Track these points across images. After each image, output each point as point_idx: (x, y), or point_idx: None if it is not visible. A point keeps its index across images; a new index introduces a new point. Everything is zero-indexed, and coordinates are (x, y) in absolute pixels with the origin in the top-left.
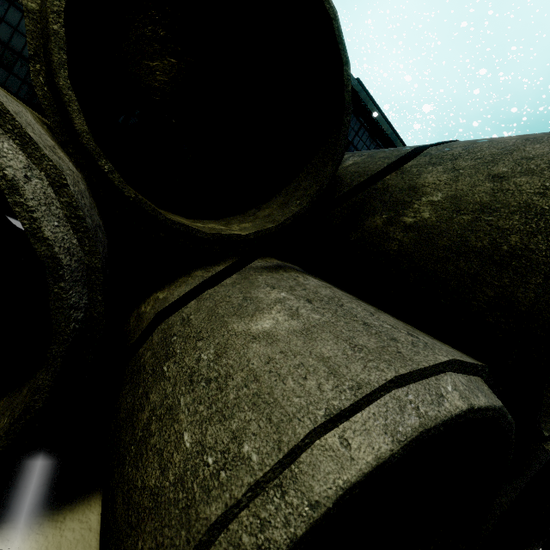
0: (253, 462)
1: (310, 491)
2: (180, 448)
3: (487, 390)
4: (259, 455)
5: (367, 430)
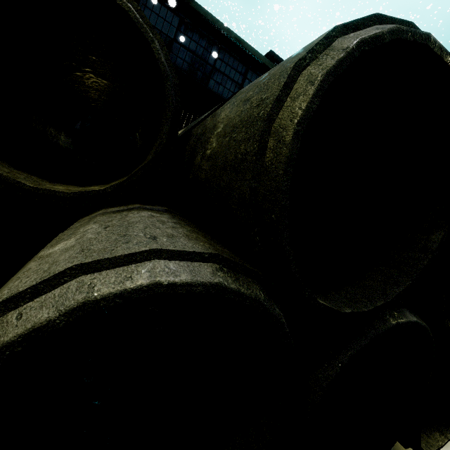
0: None
1: None
2: None
3: (208, 272)
4: None
5: (41, 306)
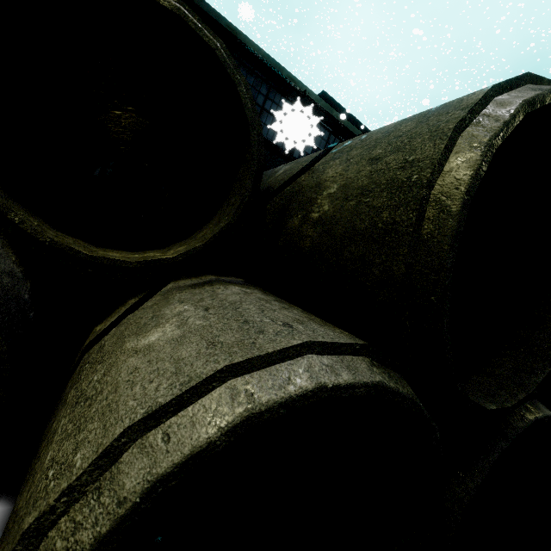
0: (75, 468)
1: (122, 489)
2: (42, 467)
3: (364, 368)
4: (82, 460)
5: (191, 422)
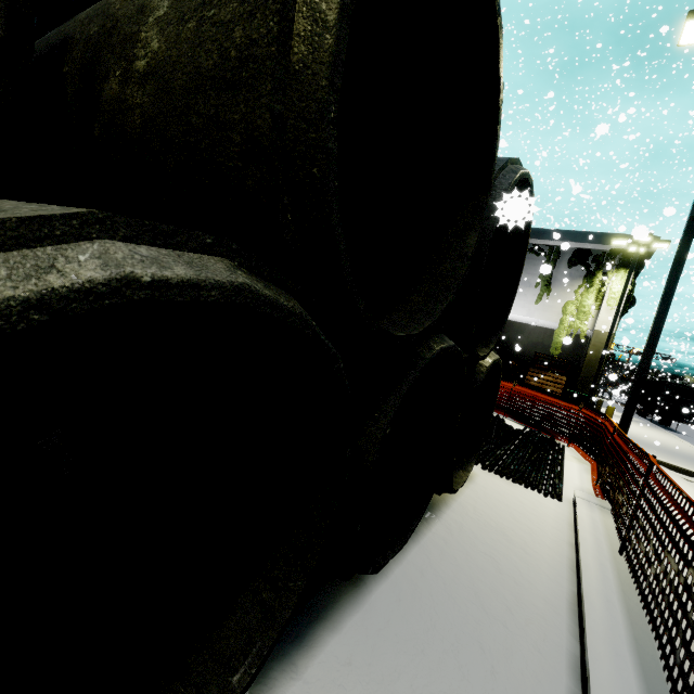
0: None
1: None
2: None
3: (221, 268)
4: None
5: None
